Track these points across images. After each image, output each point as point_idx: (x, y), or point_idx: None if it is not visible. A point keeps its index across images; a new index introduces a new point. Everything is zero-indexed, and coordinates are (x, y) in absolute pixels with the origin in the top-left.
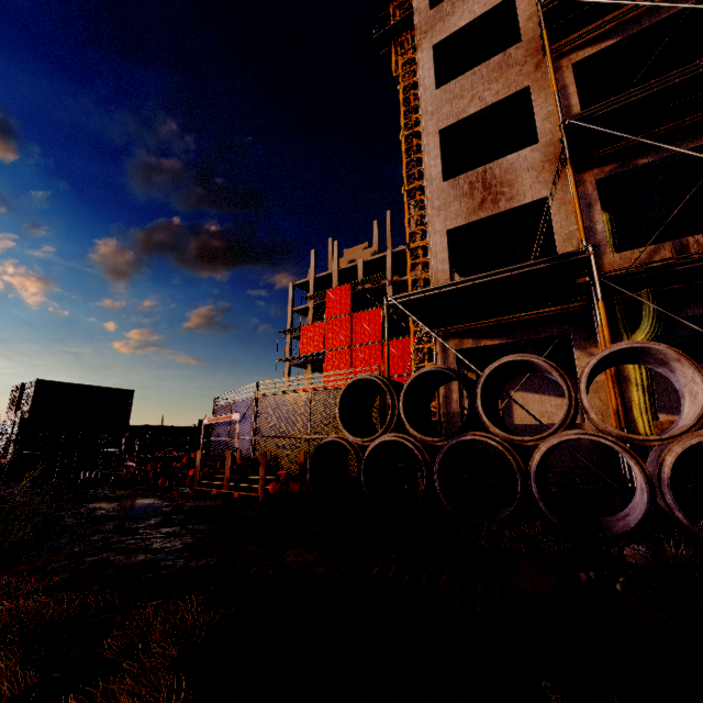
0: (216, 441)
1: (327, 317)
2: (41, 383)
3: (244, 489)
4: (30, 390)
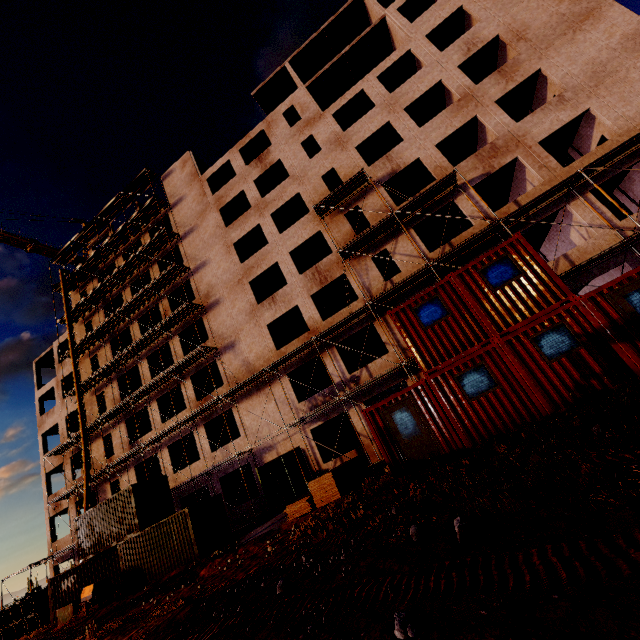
0: None
1: None
2: None
3: None
4: None
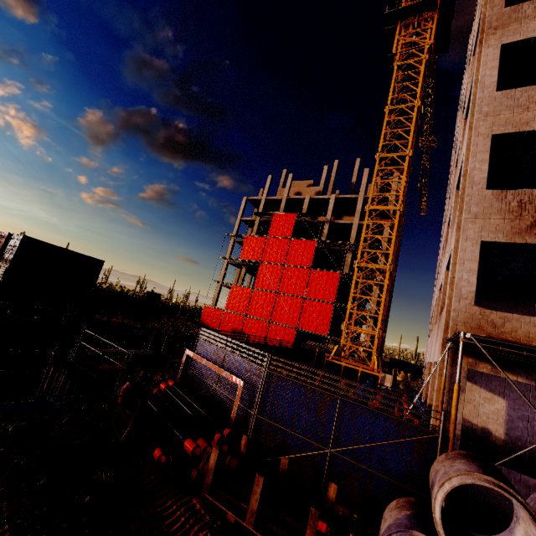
0: (197, 375)
1: (270, 235)
2: (26, 239)
3: (271, 531)
4: (15, 242)
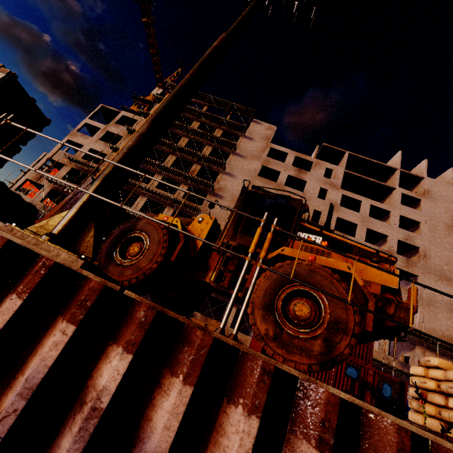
0: None
1: None
2: None
3: None
4: None
